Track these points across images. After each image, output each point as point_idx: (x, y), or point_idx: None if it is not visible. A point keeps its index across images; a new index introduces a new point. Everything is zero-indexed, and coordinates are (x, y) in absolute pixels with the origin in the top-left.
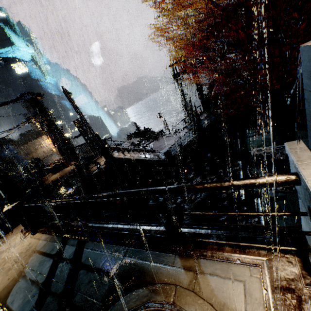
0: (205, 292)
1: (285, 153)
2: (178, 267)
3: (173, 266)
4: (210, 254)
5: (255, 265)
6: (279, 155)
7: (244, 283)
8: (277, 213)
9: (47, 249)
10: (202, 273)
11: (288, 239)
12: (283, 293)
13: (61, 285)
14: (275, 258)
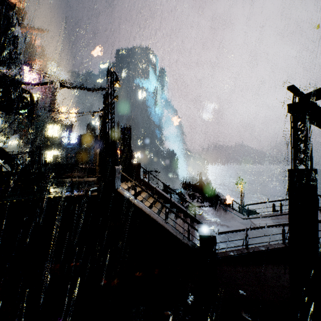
0: None
1: None
2: None
3: None
4: None
5: None
6: None
7: None
8: None
9: None
10: None
11: None
12: None
13: None
14: None
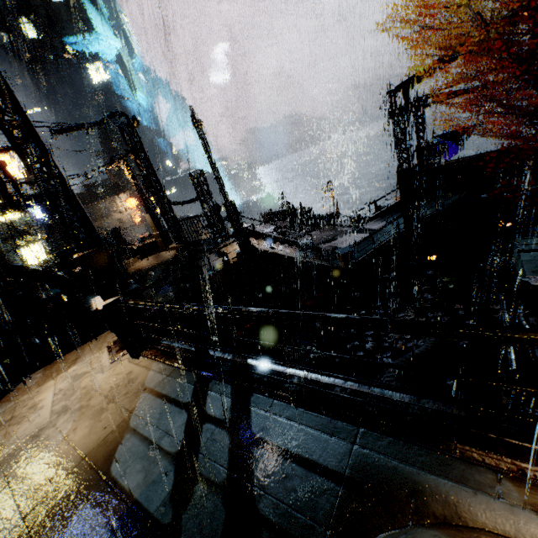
0: None
1: None
2: (515, 504)
3: (500, 496)
4: None
5: None
6: None
7: None
8: None
9: (170, 391)
10: None
11: None
12: None
13: (220, 469)
14: None
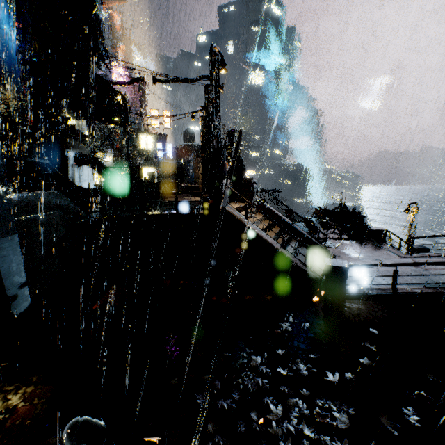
0: None
1: None
2: None
3: None
4: None
5: None
6: None
7: None
8: None
9: None
10: None
11: None
12: None
13: None
14: None
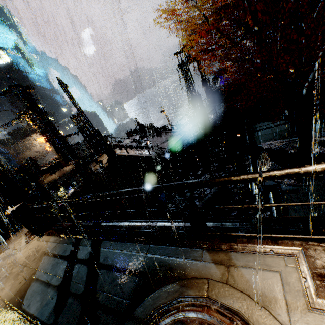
0: (240, 284)
1: (296, 147)
2: (207, 262)
3: (202, 260)
4: (241, 247)
5: (290, 255)
6: (289, 148)
7: (280, 272)
8: (319, 202)
9: (59, 251)
10: (234, 266)
11: (322, 229)
12: (322, 280)
13: (81, 286)
14: (310, 247)
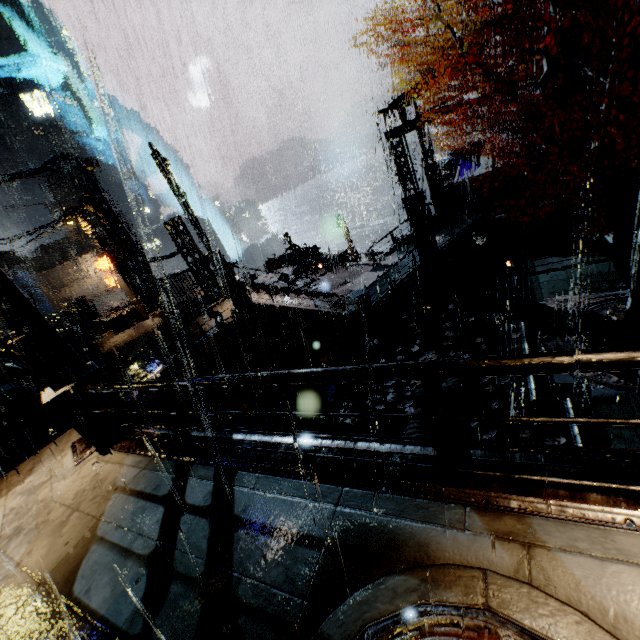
0: (561, 587)
1: (621, 309)
2: (478, 533)
3: (466, 529)
4: (555, 508)
5: None
6: (608, 312)
7: None
8: None
9: (145, 485)
10: (542, 546)
11: None
12: None
13: (198, 562)
14: None
